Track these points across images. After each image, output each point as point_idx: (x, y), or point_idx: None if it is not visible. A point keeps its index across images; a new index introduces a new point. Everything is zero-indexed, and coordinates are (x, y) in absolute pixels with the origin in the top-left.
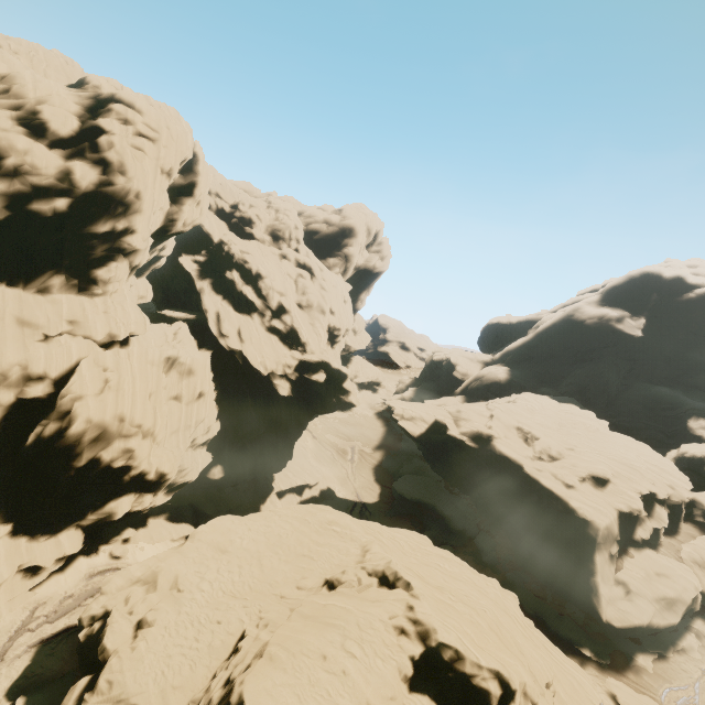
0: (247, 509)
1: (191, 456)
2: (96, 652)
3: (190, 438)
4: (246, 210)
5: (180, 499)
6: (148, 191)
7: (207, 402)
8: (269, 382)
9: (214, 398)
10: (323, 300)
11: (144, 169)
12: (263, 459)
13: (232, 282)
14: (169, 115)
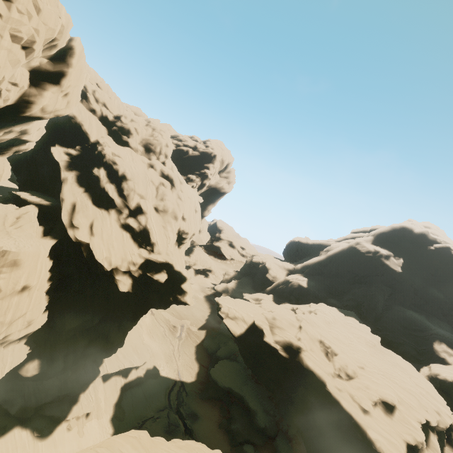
0: (63, 401)
1: None
2: None
3: None
4: (127, 122)
5: None
6: None
7: (33, 295)
8: (111, 277)
9: (45, 289)
10: (178, 207)
11: None
12: (91, 351)
13: (98, 178)
14: None
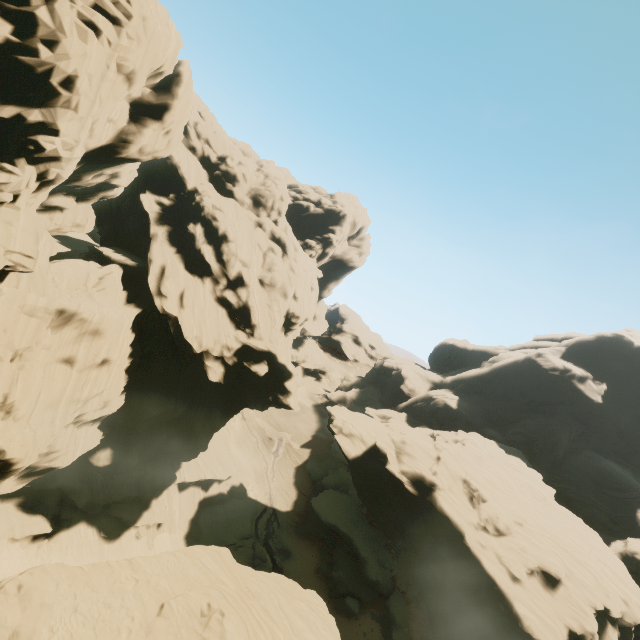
0: (133, 503)
1: (70, 435)
2: None
3: (74, 413)
4: (233, 166)
5: (47, 480)
6: (82, 82)
7: (112, 372)
8: (200, 361)
9: (125, 366)
10: (289, 282)
11: (86, 51)
12: (169, 449)
13: (193, 237)
14: (153, 9)
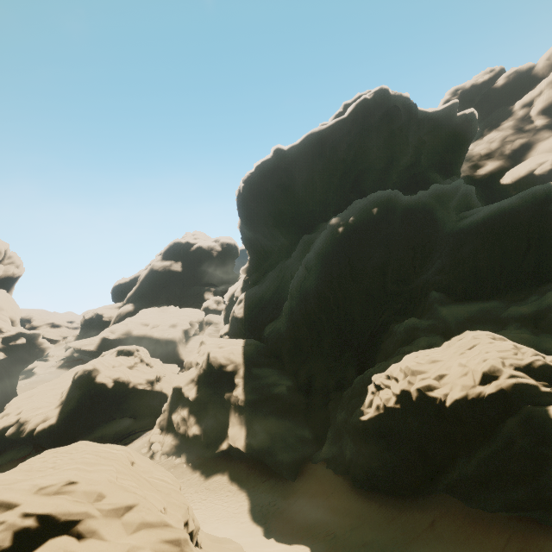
0: None
1: None
2: (6, 427)
3: None
4: None
5: None
6: None
7: None
8: None
9: None
10: None
11: None
12: (1, 400)
13: None
14: None
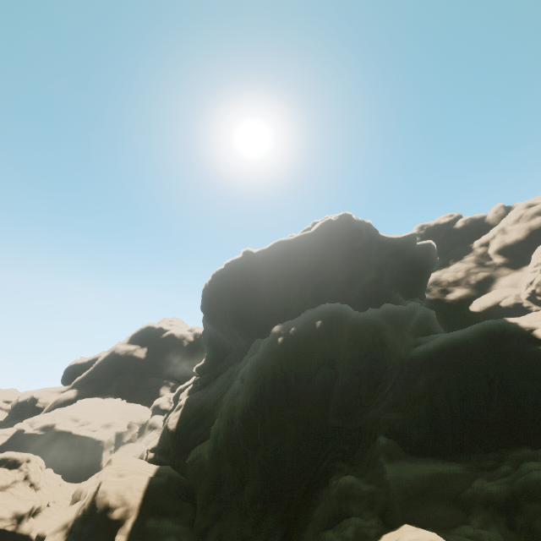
0: None
1: None
2: None
3: None
4: None
5: None
6: None
7: None
8: None
9: None
10: None
11: None
12: None
13: None
14: None
